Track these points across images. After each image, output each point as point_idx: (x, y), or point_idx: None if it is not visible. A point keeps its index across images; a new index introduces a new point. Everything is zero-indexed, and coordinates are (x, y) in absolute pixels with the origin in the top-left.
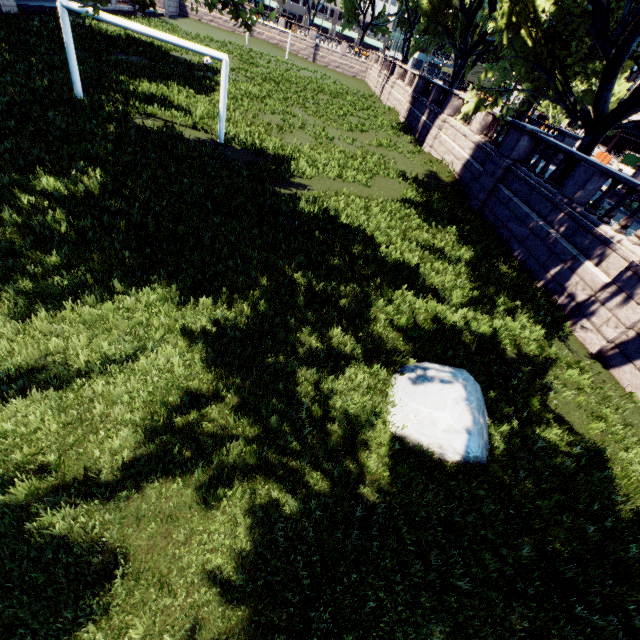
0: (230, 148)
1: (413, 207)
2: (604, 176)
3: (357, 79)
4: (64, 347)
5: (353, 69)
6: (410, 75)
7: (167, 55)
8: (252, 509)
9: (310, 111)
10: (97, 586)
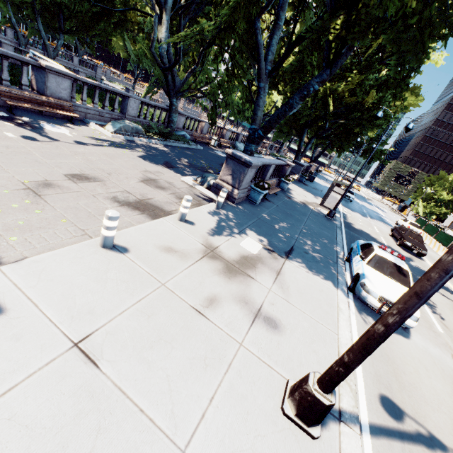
0: None
1: None
2: (127, 98)
3: None
4: None
5: None
6: None
7: None
8: None
9: None
10: None
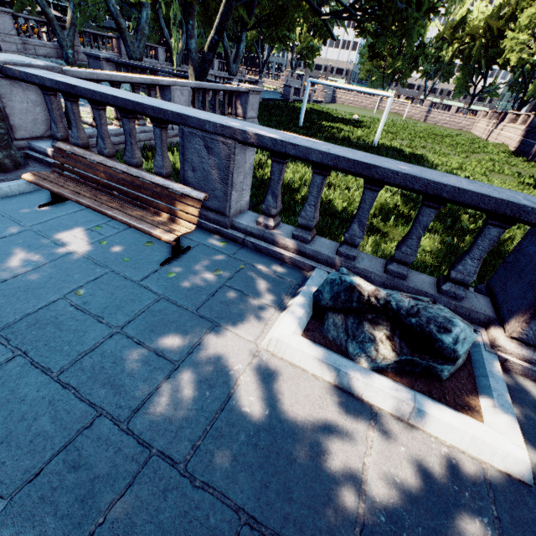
0: (380, 148)
1: (531, 187)
2: None
3: (463, 131)
4: (334, 184)
5: (460, 124)
6: (523, 117)
7: (331, 115)
8: (442, 241)
9: (428, 141)
10: (377, 234)
